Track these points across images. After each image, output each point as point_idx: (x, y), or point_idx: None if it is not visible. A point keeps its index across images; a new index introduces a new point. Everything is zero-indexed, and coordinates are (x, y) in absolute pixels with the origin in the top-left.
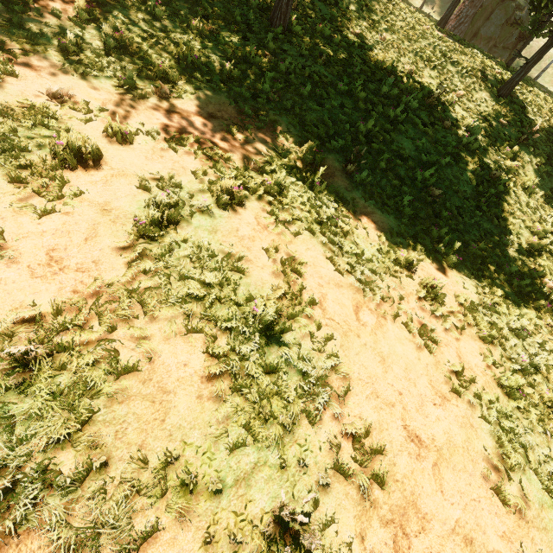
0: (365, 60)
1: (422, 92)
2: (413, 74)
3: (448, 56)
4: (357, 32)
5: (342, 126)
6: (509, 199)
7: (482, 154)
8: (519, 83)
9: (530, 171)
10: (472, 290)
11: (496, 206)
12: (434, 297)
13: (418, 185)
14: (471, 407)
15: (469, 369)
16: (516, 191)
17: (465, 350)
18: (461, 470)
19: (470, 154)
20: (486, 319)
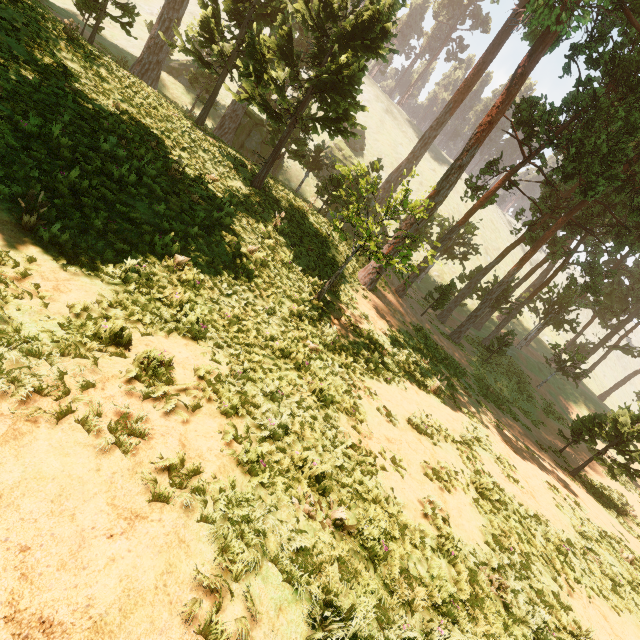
0: (85, 116)
1: (166, 165)
2: (158, 149)
3: (199, 144)
4: (74, 87)
5: (26, 172)
6: (270, 272)
7: (238, 231)
8: (271, 182)
9: (288, 251)
10: (223, 361)
11: (257, 279)
12: (154, 375)
13: (158, 253)
14: (187, 512)
15: (197, 457)
16: (276, 266)
17: (195, 433)
18: (144, 634)
19: (225, 229)
20: (233, 389)
